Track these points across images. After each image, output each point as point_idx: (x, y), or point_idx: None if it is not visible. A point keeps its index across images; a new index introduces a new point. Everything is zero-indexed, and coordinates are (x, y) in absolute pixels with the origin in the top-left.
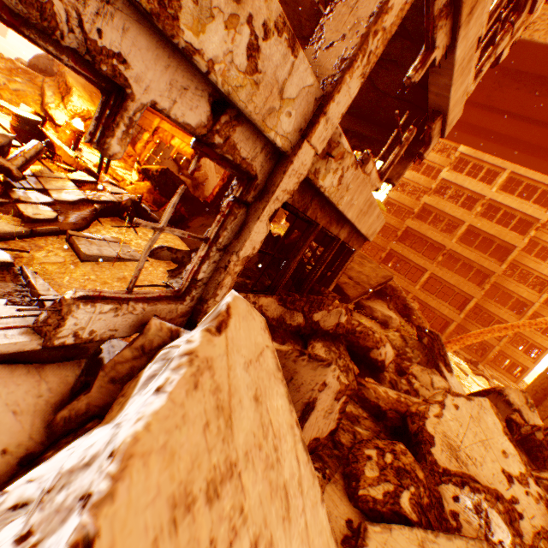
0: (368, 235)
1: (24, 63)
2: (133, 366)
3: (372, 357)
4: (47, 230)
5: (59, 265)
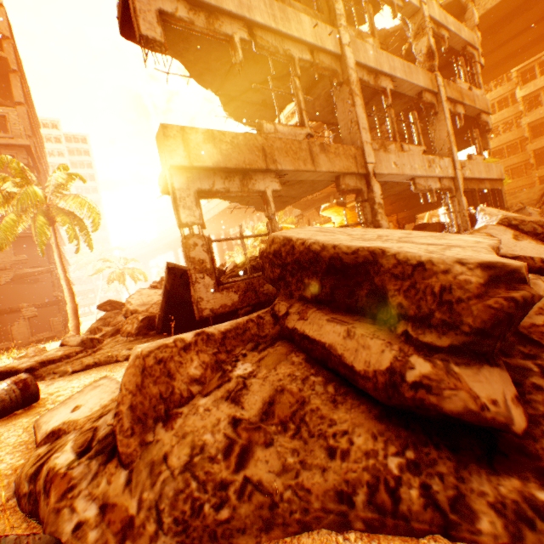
0: (500, 177)
1: None
2: None
3: None
4: None
5: None
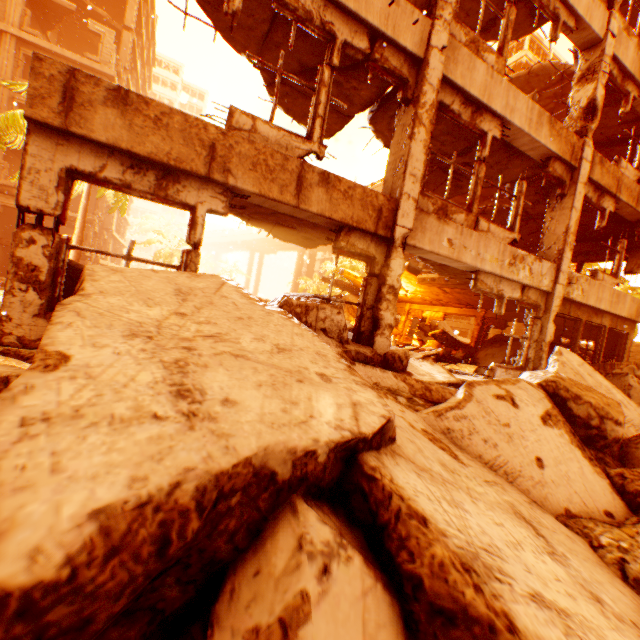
0: (633, 317)
1: None
2: None
3: None
4: None
5: None
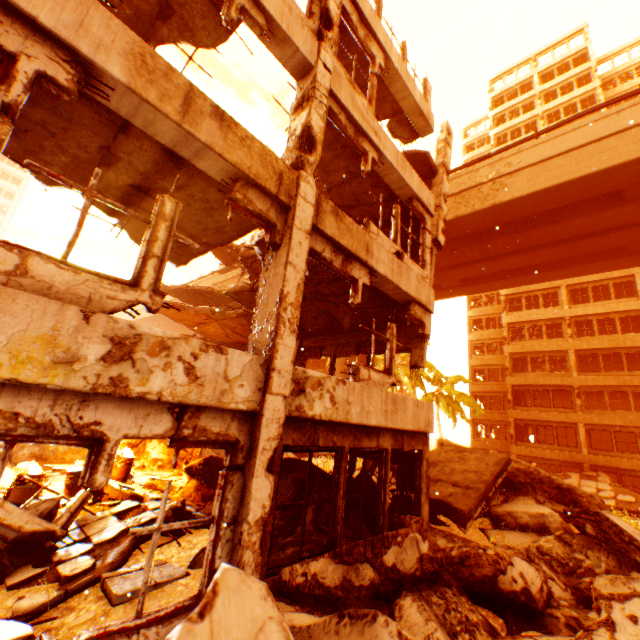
0: (422, 428)
1: None
2: None
3: (505, 590)
4: (82, 583)
5: (89, 622)
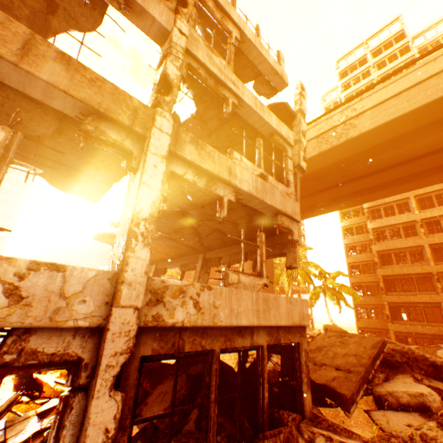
0: (297, 322)
1: None
2: None
3: None
4: None
5: None
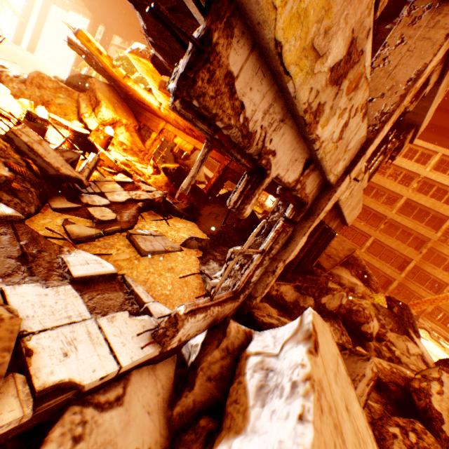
0: (349, 223)
1: (60, 80)
2: (221, 365)
3: (362, 330)
4: (113, 230)
5: (127, 261)
